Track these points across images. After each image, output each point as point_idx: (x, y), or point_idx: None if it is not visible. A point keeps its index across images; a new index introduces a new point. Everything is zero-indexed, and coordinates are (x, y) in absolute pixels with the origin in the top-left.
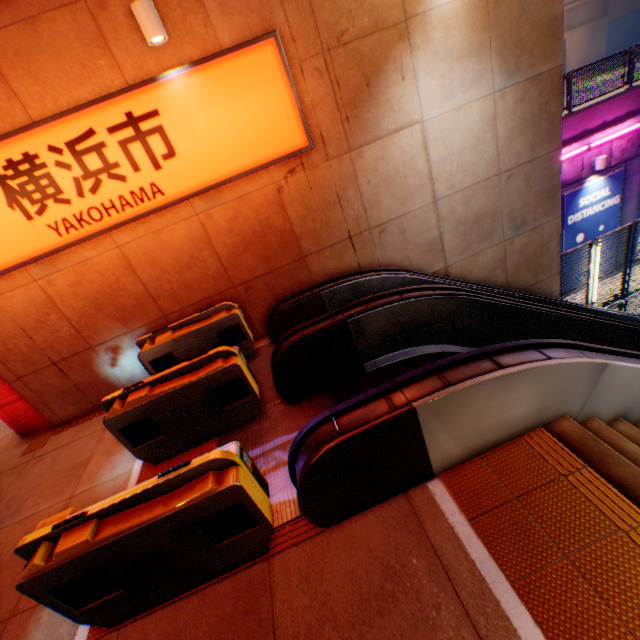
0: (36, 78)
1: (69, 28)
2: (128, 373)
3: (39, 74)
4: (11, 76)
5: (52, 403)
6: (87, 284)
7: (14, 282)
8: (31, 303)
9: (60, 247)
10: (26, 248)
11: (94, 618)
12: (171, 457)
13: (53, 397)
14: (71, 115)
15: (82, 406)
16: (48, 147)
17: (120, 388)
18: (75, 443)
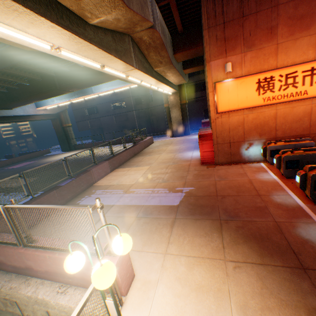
0: (285, 55)
1: (305, 42)
2: (248, 154)
3: (287, 54)
4: (278, 54)
5: (219, 155)
6: (257, 119)
7: (236, 113)
8: (236, 121)
9: (260, 105)
10: (250, 104)
11: (313, 197)
12: (292, 178)
13: (220, 154)
14: (292, 66)
15: (226, 160)
16: (278, 75)
17: (242, 158)
18: (230, 169)
